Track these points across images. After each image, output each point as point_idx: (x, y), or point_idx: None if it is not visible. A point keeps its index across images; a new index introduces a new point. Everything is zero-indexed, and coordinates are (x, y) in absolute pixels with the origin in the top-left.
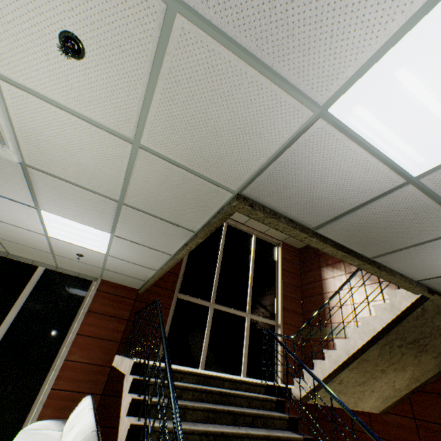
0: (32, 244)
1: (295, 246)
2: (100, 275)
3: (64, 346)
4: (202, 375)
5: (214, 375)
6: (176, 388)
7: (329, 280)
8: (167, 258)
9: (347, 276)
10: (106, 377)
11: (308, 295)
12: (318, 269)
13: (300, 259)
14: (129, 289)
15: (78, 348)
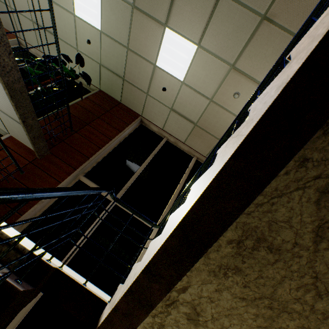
0: None
1: None
2: (7, 128)
3: None
4: None
5: None
6: None
7: None
8: None
9: None
10: None
11: None
12: None
13: None
14: (31, 151)
15: None
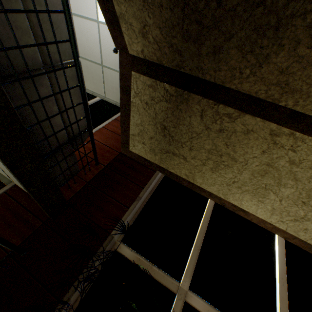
0: (92, 53)
1: None
2: None
3: None
4: None
5: None
6: None
7: None
8: None
9: None
10: (113, 157)
11: None
12: None
13: None
14: None
15: (100, 134)
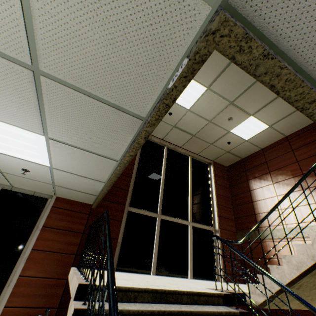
0: None
1: (223, 164)
2: (54, 193)
3: (20, 261)
4: (158, 291)
5: (171, 290)
6: (130, 314)
7: (257, 189)
8: (113, 166)
9: (275, 185)
10: (62, 290)
11: (238, 204)
12: (245, 181)
13: (229, 175)
14: (83, 204)
15: (33, 263)
